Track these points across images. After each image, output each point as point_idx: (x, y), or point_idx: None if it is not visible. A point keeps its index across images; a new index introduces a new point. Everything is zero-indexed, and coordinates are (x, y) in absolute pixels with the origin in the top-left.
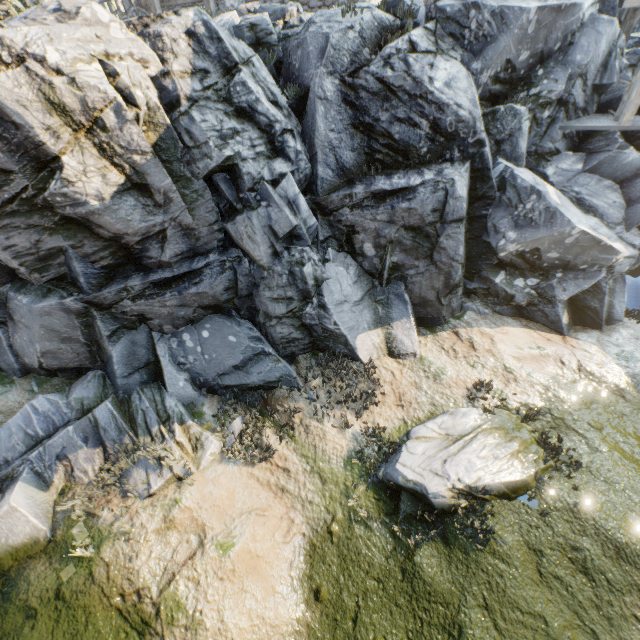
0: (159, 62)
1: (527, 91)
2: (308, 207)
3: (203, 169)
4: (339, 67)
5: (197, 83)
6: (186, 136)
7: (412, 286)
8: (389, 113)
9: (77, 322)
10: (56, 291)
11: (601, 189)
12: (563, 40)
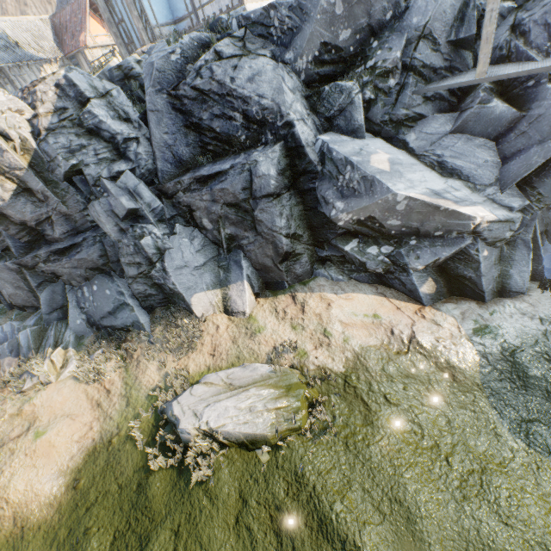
0: (31, 109)
1: (364, 65)
2: (150, 194)
3: (61, 175)
4: (166, 84)
5: (56, 118)
6: (45, 154)
7: (249, 254)
8: (208, 112)
9: (19, 277)
10: (5, 257)
11: (470, 149)
12: (395, 7)
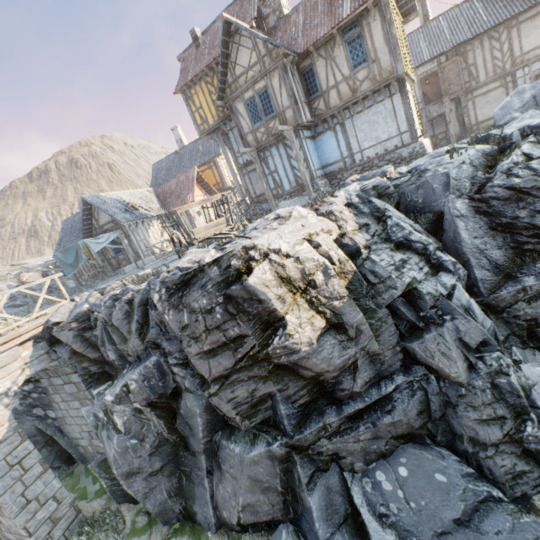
0: (337, 229)
1: None
2: (480, 309)
3: (387, 299)
4: (463, 190)
5: (365, 234)
6: (370, 275)
7: None
8: (526, 209)
9: (277, 468)
10: (261, 436)
11: None
12: None
